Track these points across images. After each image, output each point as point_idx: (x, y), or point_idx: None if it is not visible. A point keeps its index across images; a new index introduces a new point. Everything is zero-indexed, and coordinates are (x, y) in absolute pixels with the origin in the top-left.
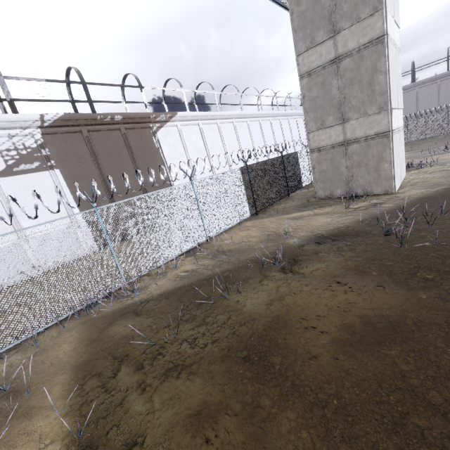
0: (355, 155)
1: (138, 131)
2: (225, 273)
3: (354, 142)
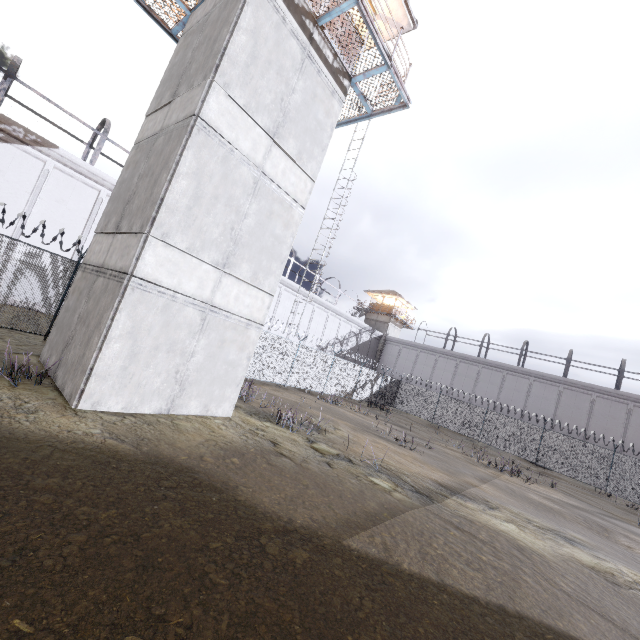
0: (93, 297)
1: None
2: None
3: (104, 273)
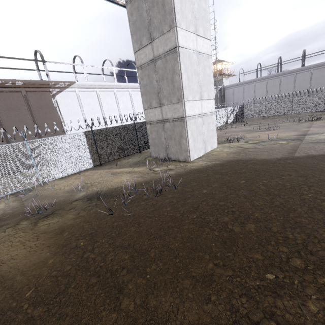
0: (168, 130)
1: (39, 94)
2: (7, 215)
3: (167, 121)
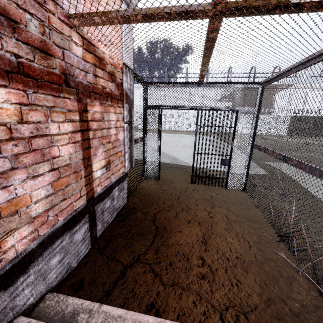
0: None
1: (267, 92)
2: None
3: None
